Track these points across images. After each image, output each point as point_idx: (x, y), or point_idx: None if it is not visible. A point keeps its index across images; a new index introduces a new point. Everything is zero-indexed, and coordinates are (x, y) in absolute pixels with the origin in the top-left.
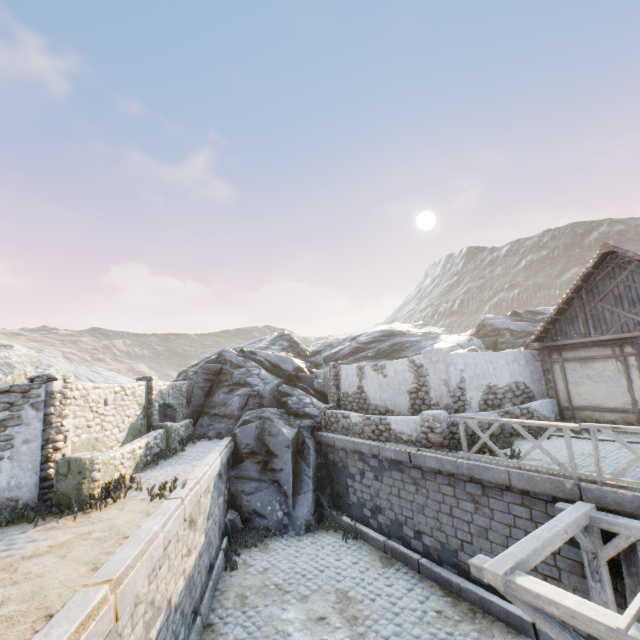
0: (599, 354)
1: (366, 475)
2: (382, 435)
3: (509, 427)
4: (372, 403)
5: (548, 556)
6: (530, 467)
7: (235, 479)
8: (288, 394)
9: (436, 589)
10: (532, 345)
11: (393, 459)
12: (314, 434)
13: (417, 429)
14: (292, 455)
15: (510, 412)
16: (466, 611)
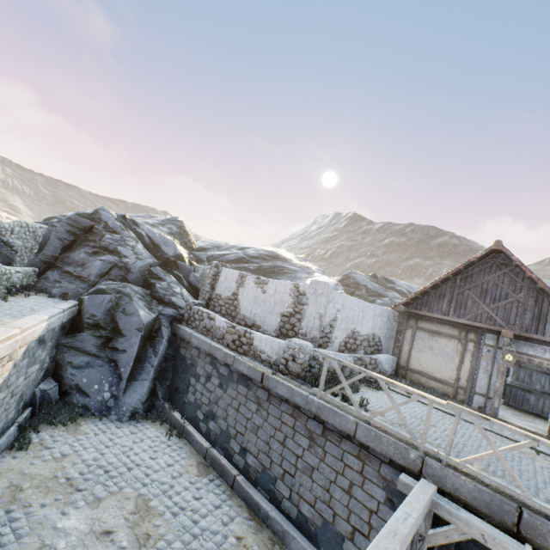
0: (448, 332)
1: (212, 380)
2: (242, 347)
3: (357, 372)
4: (242, 313)
5: (365, 512)
6: (381, 426)
7: (65, 348)
8: (159, 277)
9: (243, 510)
10: (400, 307)
11: (244, 373)
12: (173, 325)
13: (279, 353)
14: (141, 339)
15: (362, 359)
16: (266, 541)
